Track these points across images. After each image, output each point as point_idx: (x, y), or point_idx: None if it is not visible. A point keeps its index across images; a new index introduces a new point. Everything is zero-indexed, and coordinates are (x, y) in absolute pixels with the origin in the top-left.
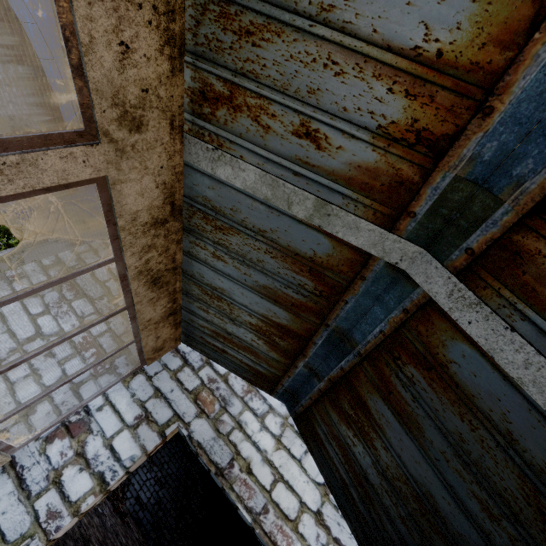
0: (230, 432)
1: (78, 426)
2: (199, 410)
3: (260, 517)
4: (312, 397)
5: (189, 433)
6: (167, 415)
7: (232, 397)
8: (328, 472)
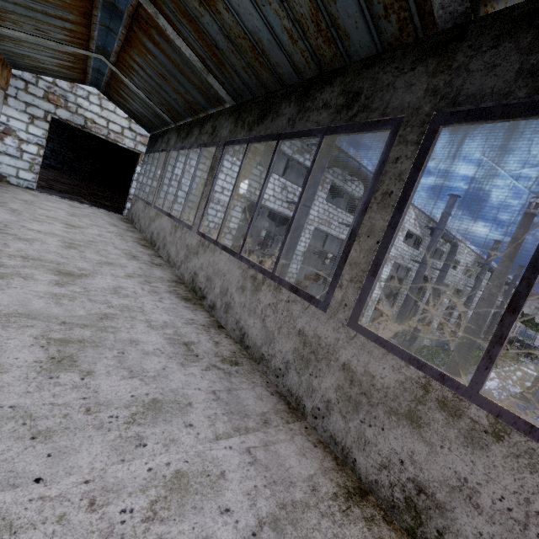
0: (77, 110)
1: (8, 131)
2: (55, 106)
3: (108, 136)
4: (104, 87)
5: (59, 117)
6: (42, 113)
7: (66, 94)
8: (127, 113)
